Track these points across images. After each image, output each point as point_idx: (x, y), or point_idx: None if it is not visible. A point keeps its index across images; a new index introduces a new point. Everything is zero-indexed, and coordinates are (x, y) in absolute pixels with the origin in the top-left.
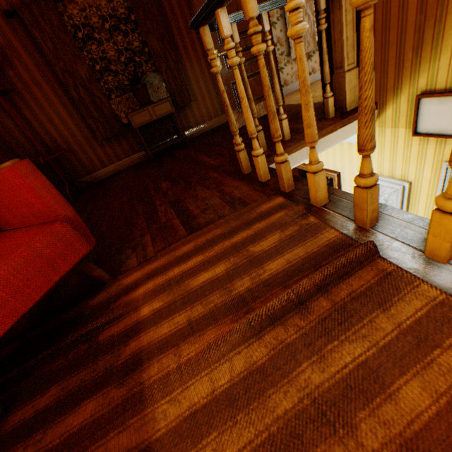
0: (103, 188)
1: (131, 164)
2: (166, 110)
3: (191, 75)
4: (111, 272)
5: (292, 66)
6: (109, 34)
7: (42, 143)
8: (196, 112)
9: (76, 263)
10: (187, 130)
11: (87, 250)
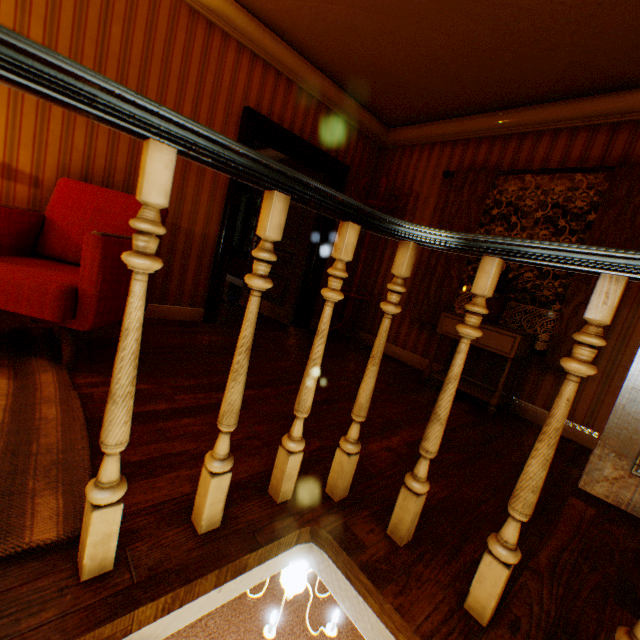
0: (346, 353)
1: (418, 365)
2: (498, 344)
3: (634, 340)
4: (94, 367)
5: None
6: (538, 224)
7: (373, 282)
8: (585, 397)
9: (58, 323)
10: (537, 404)
11: (51, 319)
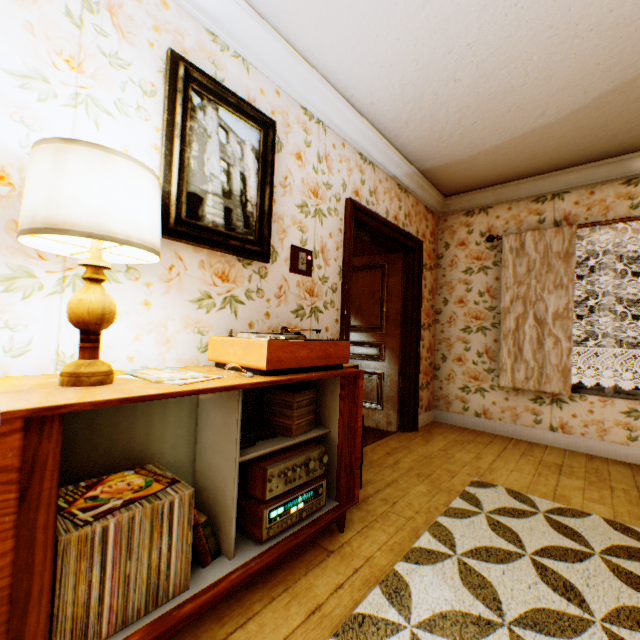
0: None
1: None
2: None
3: None
4: None
5: (507, 394)
6: None
7: None
8: None
9: None
10: None
11: None
